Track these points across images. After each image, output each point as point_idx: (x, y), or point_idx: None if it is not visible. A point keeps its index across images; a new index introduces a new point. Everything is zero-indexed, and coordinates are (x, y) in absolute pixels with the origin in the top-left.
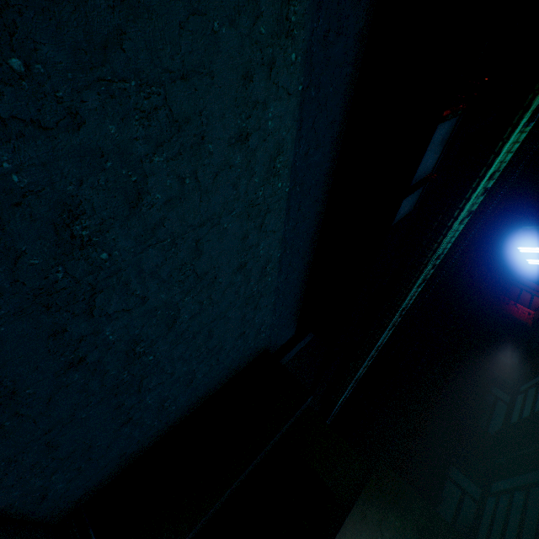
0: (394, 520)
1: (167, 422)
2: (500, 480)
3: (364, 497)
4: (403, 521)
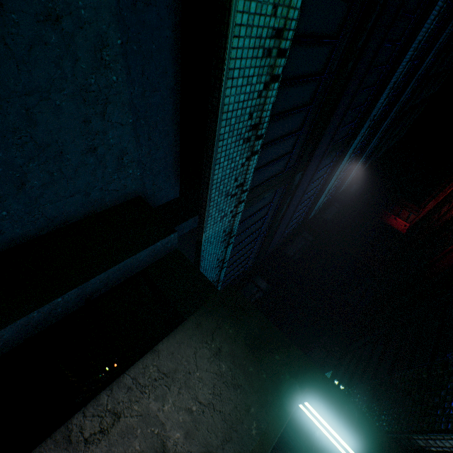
0: (229, 328)
1: (0, 232)
2: (359, 340)
3: (203, 310)
4: (238, 330)
